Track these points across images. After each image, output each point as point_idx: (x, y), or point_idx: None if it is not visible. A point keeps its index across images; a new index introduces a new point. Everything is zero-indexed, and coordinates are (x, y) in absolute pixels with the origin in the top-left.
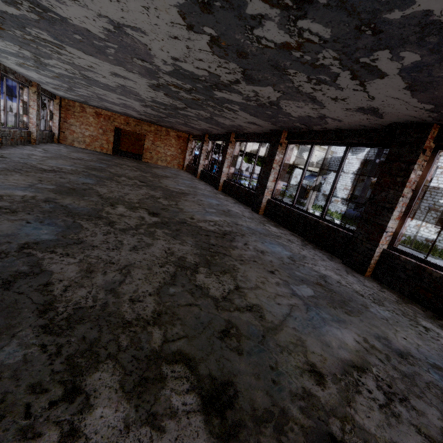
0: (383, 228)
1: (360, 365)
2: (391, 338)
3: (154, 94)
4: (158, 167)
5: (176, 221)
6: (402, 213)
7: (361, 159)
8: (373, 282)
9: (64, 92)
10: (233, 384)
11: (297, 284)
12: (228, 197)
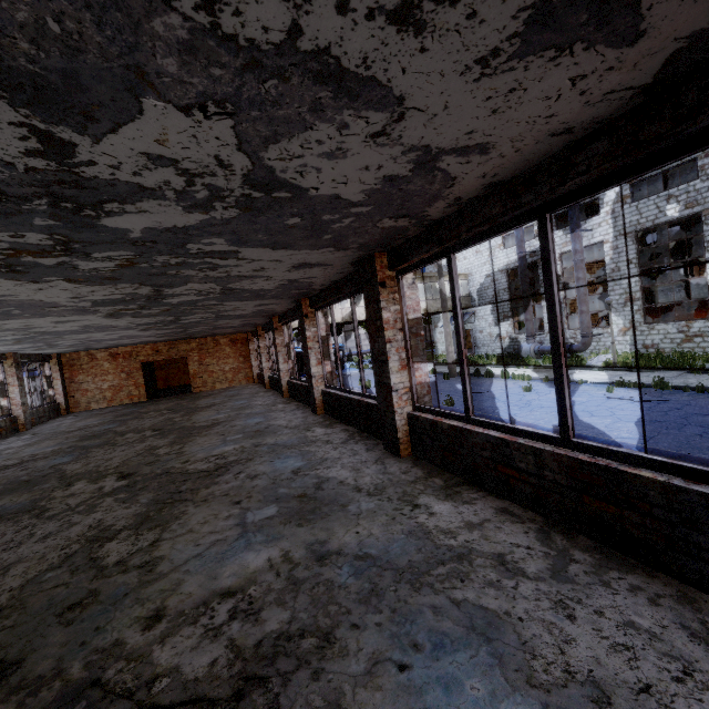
0: (390, 388)
1: (237, 589)
2: (333, 539)
3: (126, 320)
4: (211, 394)
5: (154, 474)
6: (405, 360)
7: (506, 270)
8: (407, 462)
9: (52, 349)
10: (23, 661)
11: (262, 507)
12: (291, 404)
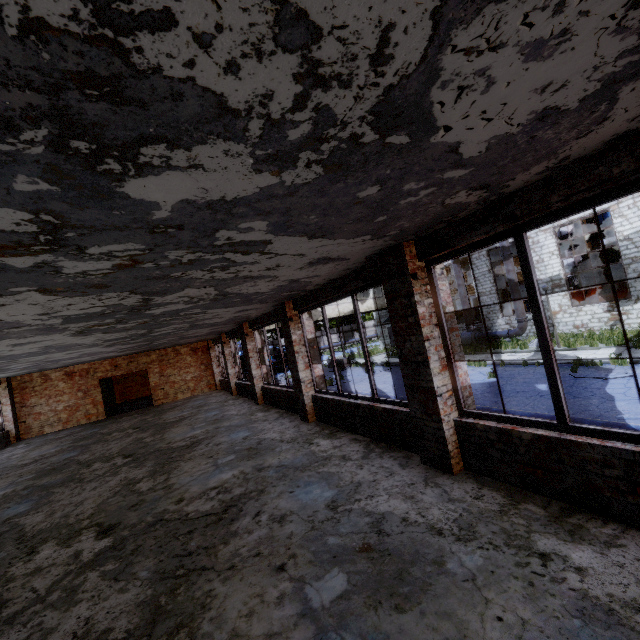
0: (433, 392)
1: None
2: (472, 637)
3: (94, 337)
4: (175, 405)
5: (145, 524)
6: (445, 359)
7: None
8: (467, 480)
9: (2, 373)
10: None
11: (321, 575)
12: (271, 411)
